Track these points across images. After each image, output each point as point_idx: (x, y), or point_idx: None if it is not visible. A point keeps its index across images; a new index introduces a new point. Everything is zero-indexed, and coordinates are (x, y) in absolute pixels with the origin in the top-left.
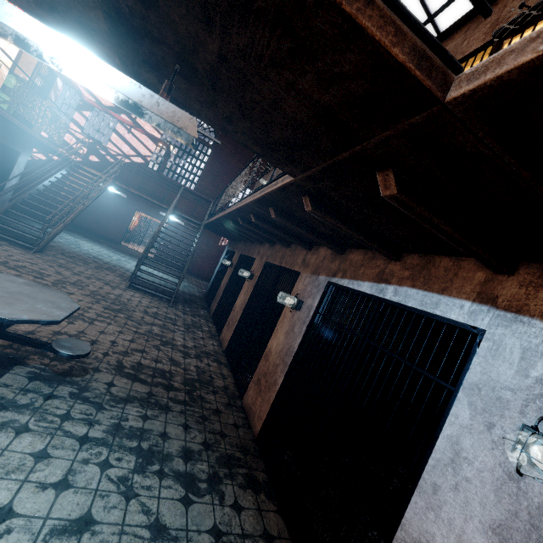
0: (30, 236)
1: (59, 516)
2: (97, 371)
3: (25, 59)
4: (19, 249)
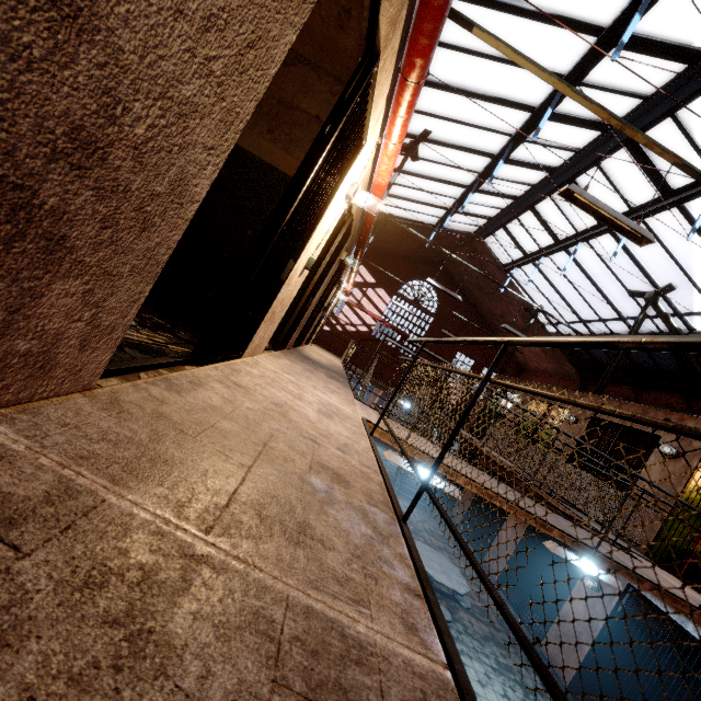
0: None
1: None
2: (457, 609)
3: None
4: None
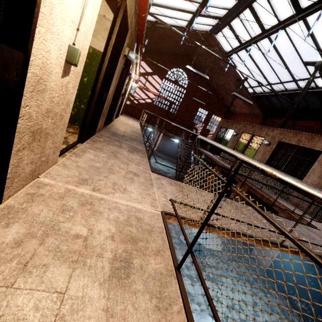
0: None
1: (250, 301)
2: None
3: None
4: None
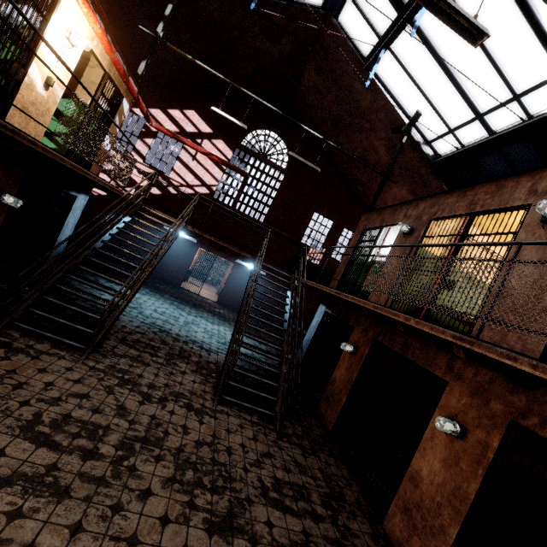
0: (82, 327)
1: None
2: None
3: (86, 79)
4: (64, 354)
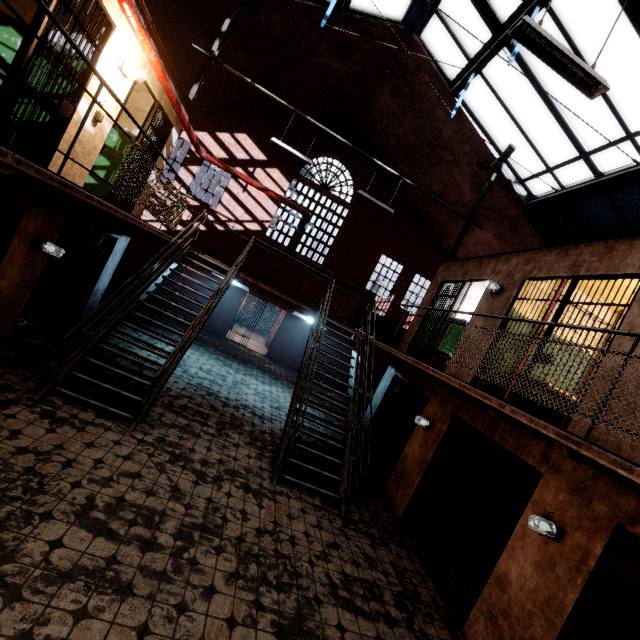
0: (128, 393)
1: None
2: None
3: (131, 105)
4: (110, 424)
